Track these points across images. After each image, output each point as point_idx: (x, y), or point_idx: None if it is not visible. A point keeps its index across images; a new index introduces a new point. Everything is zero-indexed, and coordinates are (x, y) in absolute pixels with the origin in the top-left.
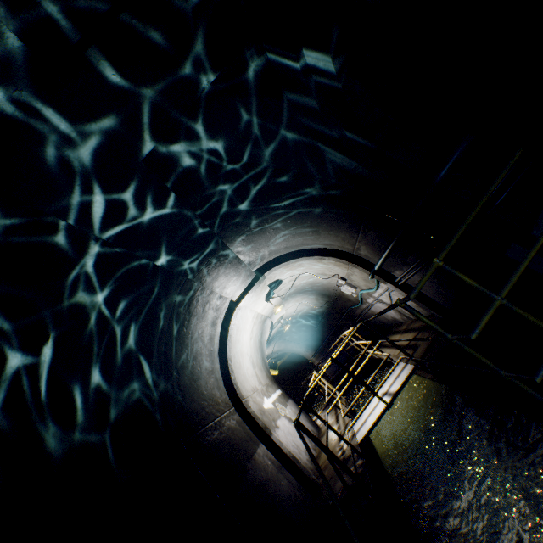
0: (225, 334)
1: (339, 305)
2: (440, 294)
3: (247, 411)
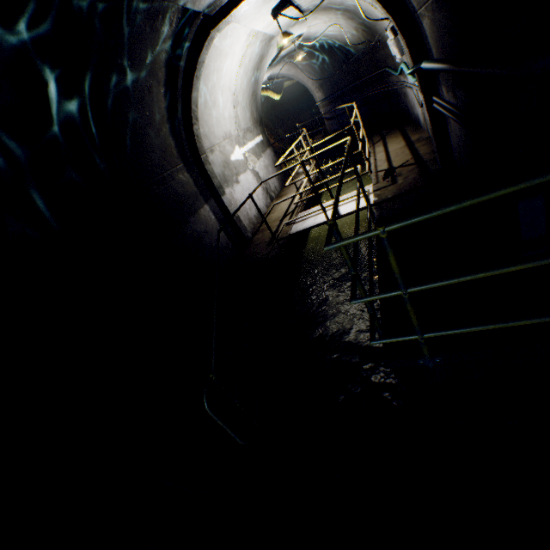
0: (192, 68)
1: (378, 56)
2: (459, 150)
3: (204, 169)
